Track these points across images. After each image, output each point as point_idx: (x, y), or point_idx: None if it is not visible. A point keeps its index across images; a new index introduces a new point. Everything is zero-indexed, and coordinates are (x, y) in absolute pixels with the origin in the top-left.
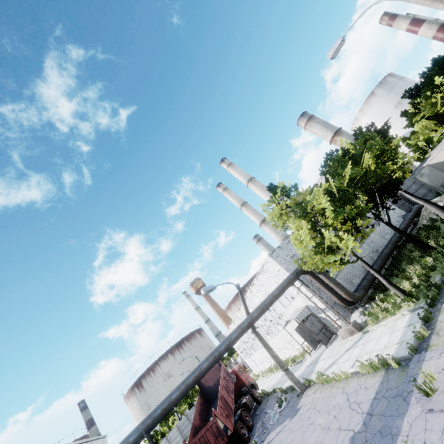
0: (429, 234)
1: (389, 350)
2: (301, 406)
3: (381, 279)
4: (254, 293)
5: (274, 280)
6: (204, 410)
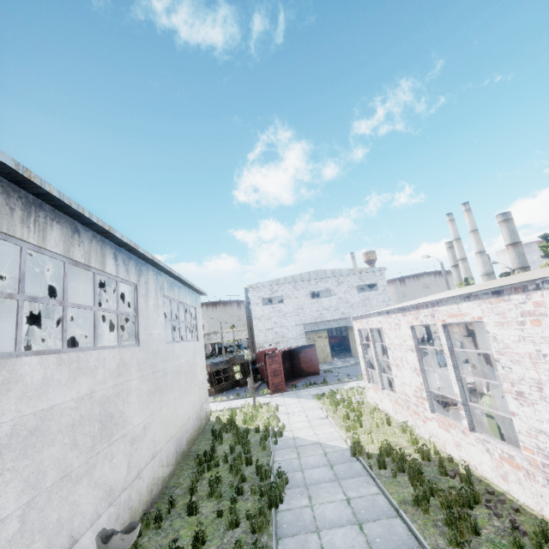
0: None
1: None
2: None
3: None
4: None
5: None
6: None
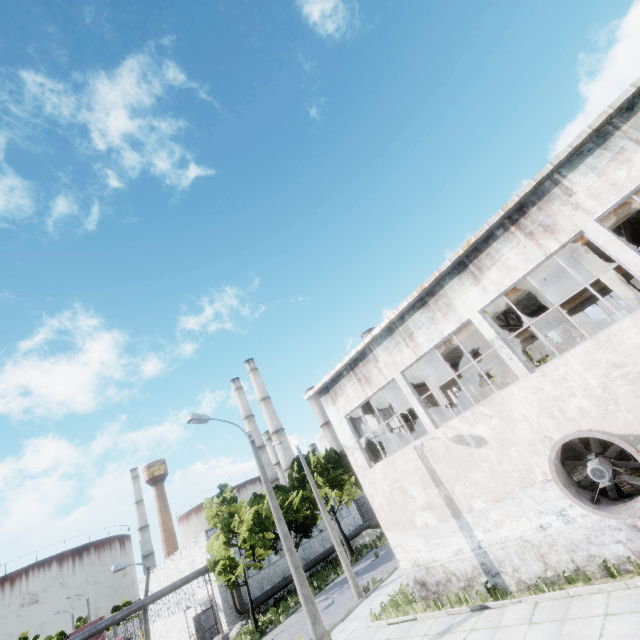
0: (323, 573)
1: None
2: None
3: (250, 607)
4: (183, 556)
5: (200, 556)
6: None
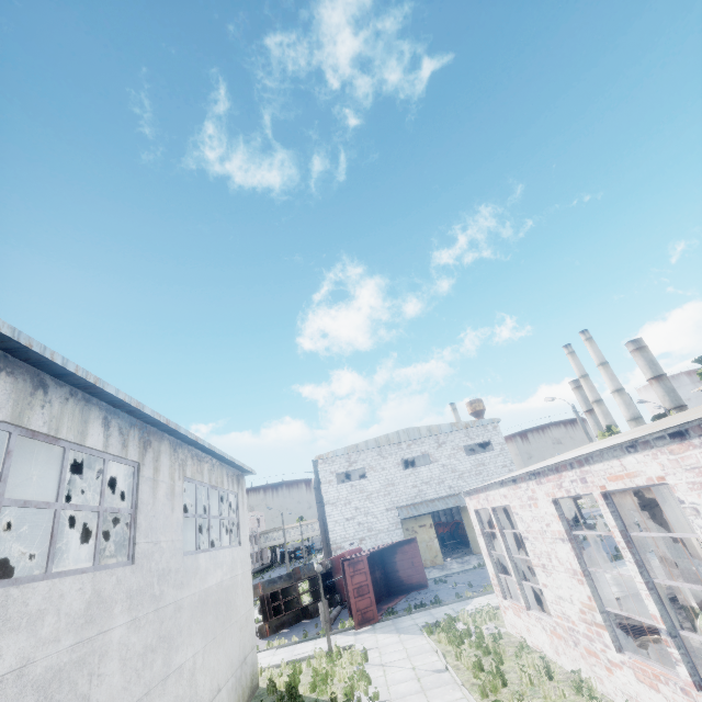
0: None
1: None
2: None
3: None
4: None
5: None
6: None
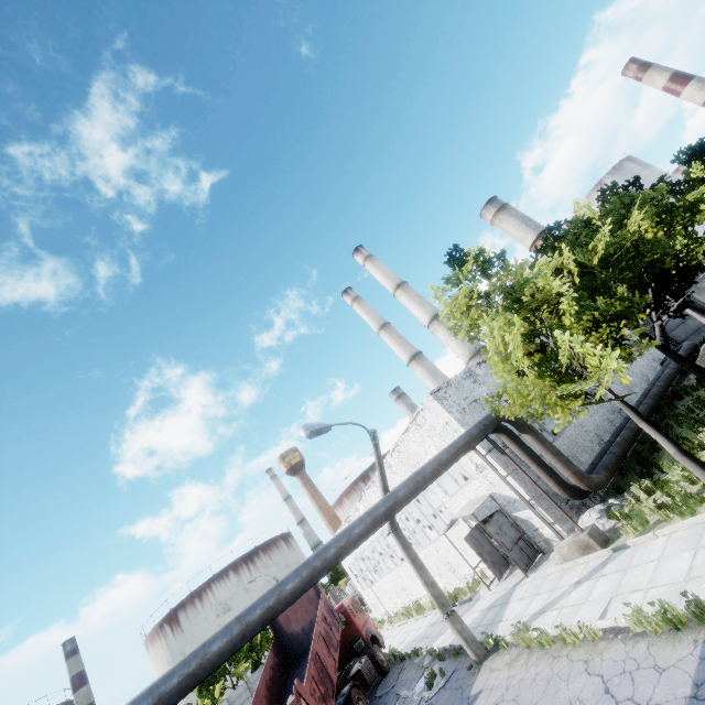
0: None
1: (702, 585)
2: (480, 692)
3: (662, 442)
4: (394, 468)
5: (434, 443)
6: (278, 679)
